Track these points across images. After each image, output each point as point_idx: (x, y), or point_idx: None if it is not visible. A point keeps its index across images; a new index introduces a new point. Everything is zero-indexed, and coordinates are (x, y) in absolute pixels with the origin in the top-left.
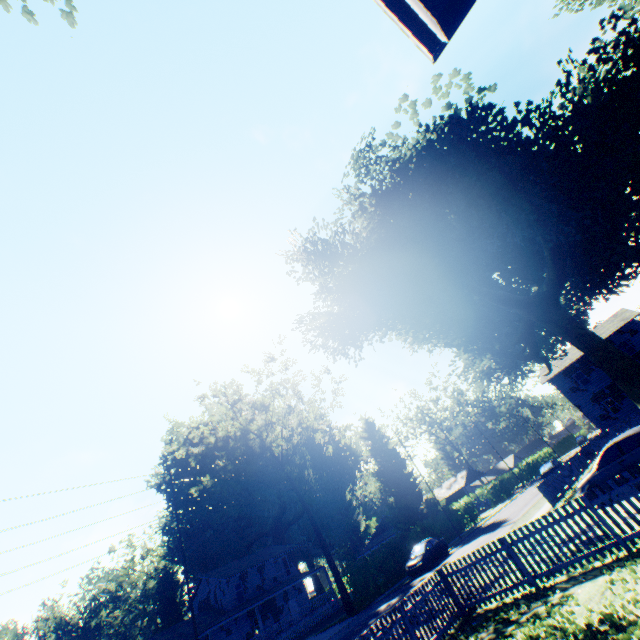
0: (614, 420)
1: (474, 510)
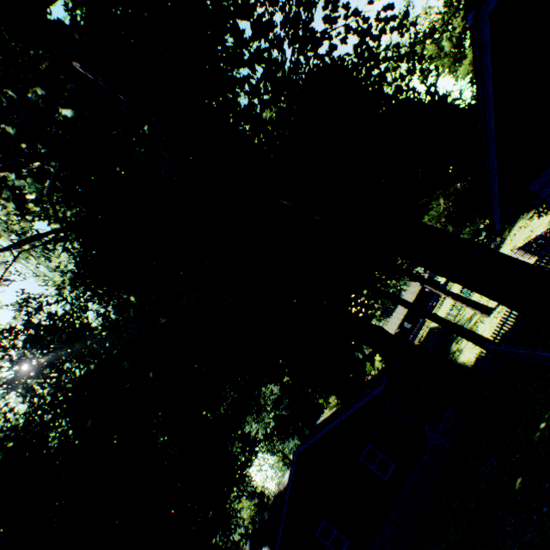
0: None
1: None
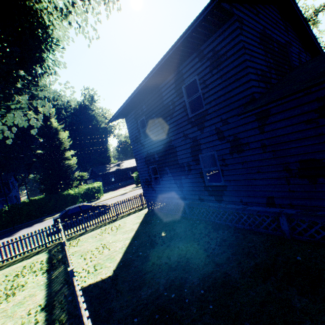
0: (153, 191)
1: (97, 193)
